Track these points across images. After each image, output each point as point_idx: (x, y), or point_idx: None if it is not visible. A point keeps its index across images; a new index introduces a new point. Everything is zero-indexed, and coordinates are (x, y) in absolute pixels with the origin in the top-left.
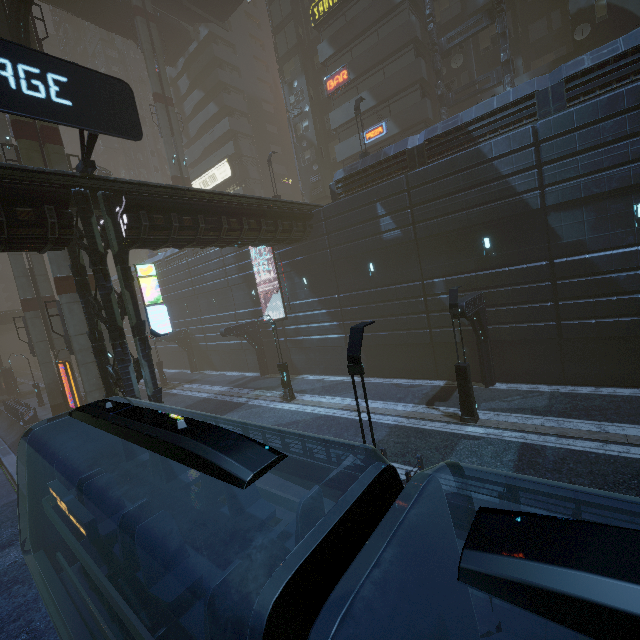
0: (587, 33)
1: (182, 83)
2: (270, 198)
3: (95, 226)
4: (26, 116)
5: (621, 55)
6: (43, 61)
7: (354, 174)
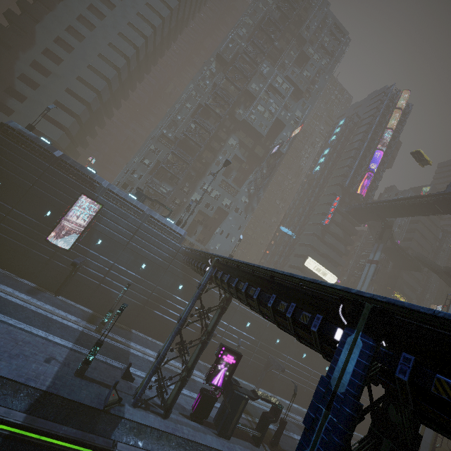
0: None
1: (338, 216)
2: None
3: None
4: None
5: None
6: None
7: None
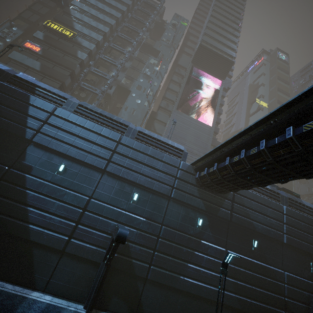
0: None
1: None
2: None
3: None
4: None
5: (97, 112)
6: None
7: None
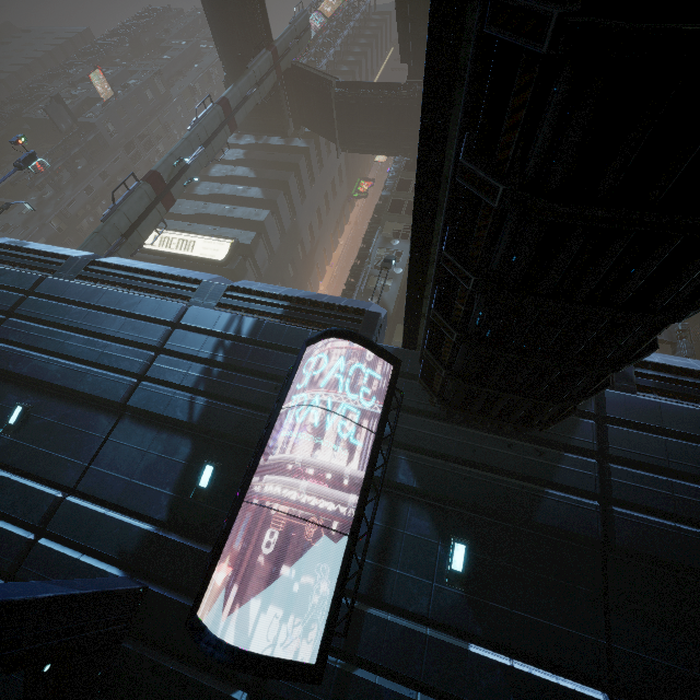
0: None
1: (233, 152)
2: None
3: None
4: None
5: None
6: None
7: (696, 372)
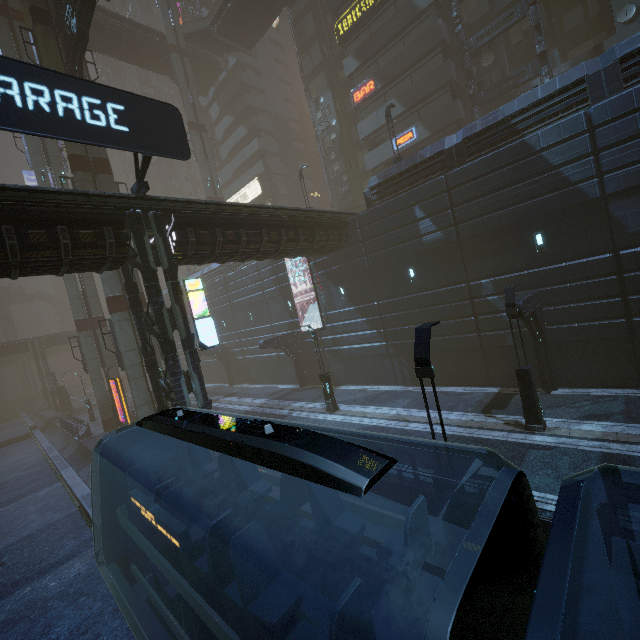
0: (631, 14)
1: (213, 111)
2: (307, 209)
3: (147, 244)
4: (90, 143)
5: None
6: (103, 92)
7: (389, 179)
